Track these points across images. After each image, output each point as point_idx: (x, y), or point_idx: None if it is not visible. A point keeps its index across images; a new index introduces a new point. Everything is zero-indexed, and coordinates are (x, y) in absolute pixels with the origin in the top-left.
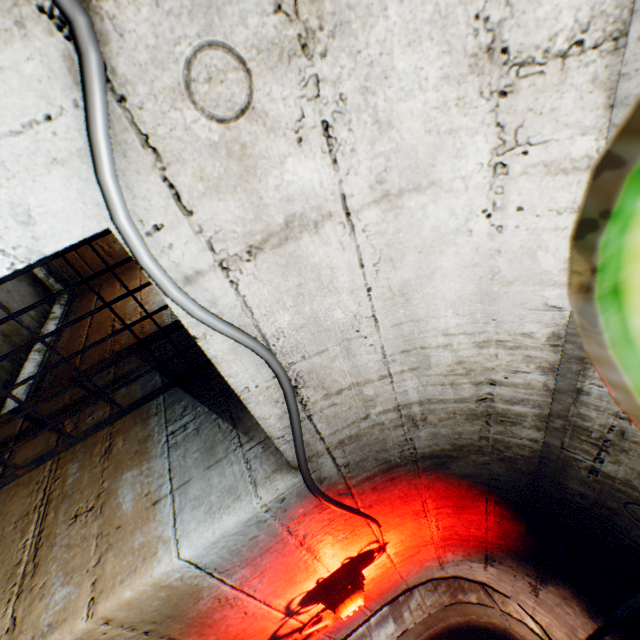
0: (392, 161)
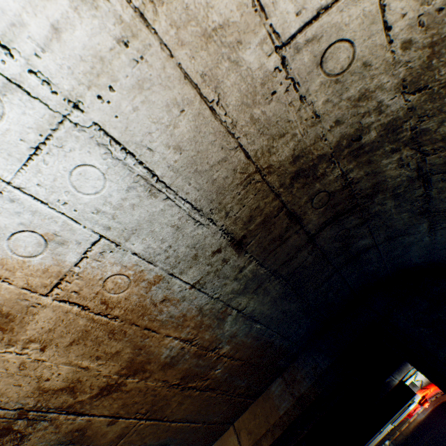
0: None
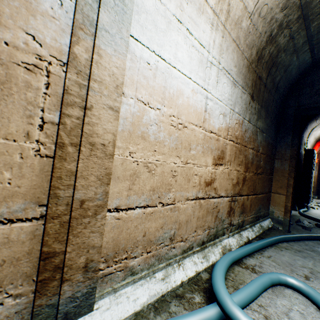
0: (313, 134)
